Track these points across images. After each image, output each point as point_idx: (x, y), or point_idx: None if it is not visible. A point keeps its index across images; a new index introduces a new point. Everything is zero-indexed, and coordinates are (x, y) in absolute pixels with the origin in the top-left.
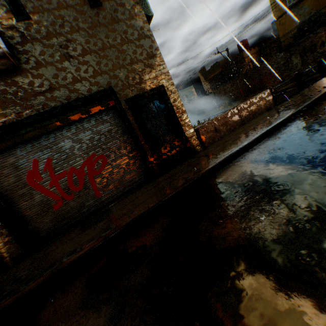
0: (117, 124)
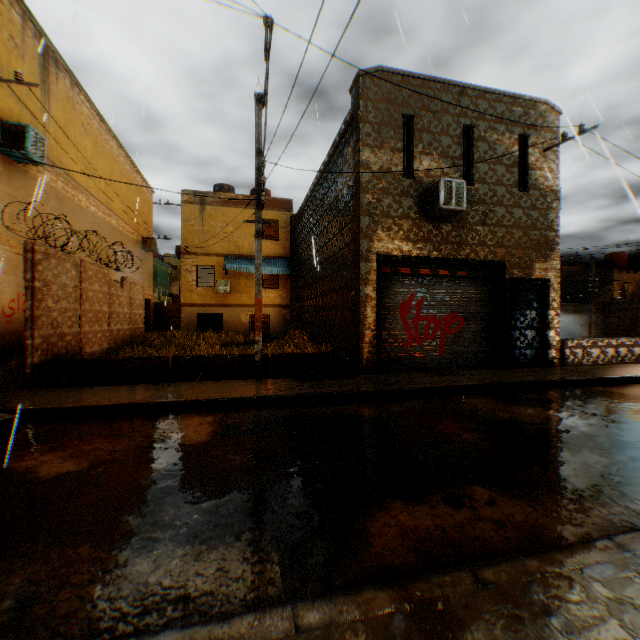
0: (487, 296)
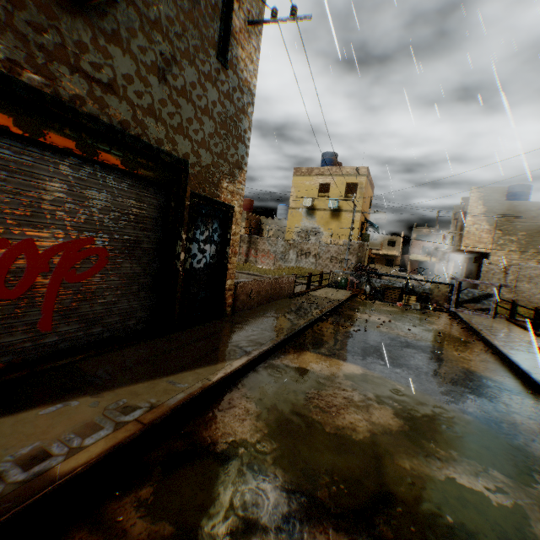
0: (157, 214)
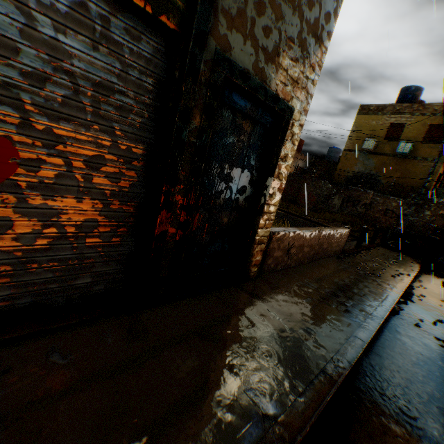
0: (144, 92)
